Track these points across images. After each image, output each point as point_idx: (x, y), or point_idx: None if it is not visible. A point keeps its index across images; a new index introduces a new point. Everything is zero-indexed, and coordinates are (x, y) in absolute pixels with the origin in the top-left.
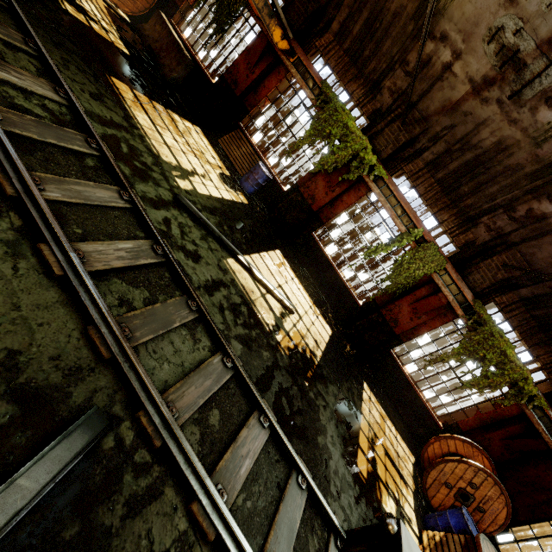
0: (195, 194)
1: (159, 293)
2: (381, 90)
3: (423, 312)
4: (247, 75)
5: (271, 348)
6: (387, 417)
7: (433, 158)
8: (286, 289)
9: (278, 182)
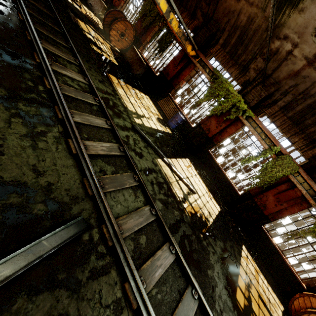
0: (143, 126)
1: (119, 170)
2: (249, 69)
3: (283, 201)
4: (174, 70)
5: (179, 210)
6: (260, 273)
7: (284, 104)
8: (191, 180)
9: (188, 122)
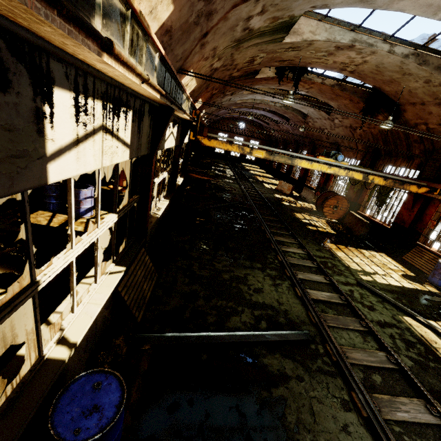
0: (374, 282)
1: (342, 314)
2: None
3: None
4: (409, 214)
5: None
6: None
7: None
8: None
9: None
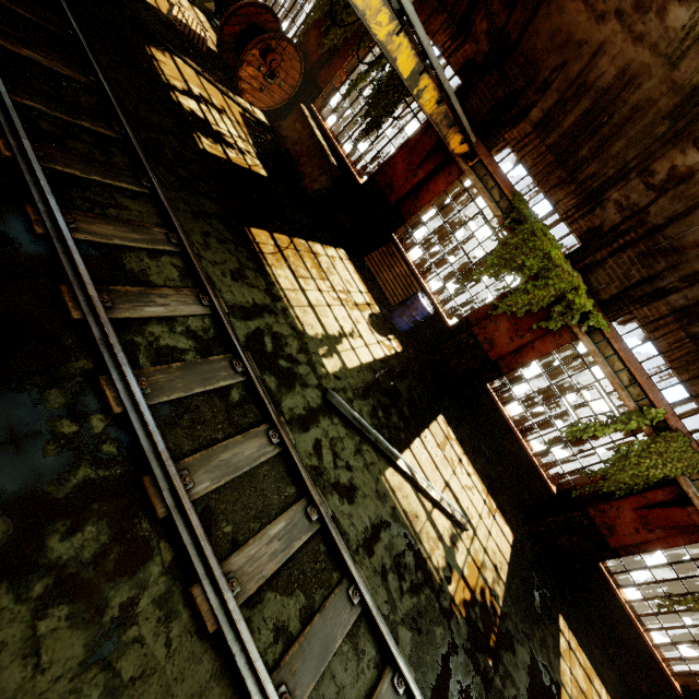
0: (344, 374)
1: (315, 589)
2: (603, 202)
3: (657, 525)
4: (407, 178)
5: (444, 614)
6: (594, 673)
7: (686, 304)
8: (454, 485)
9: (441, 314)
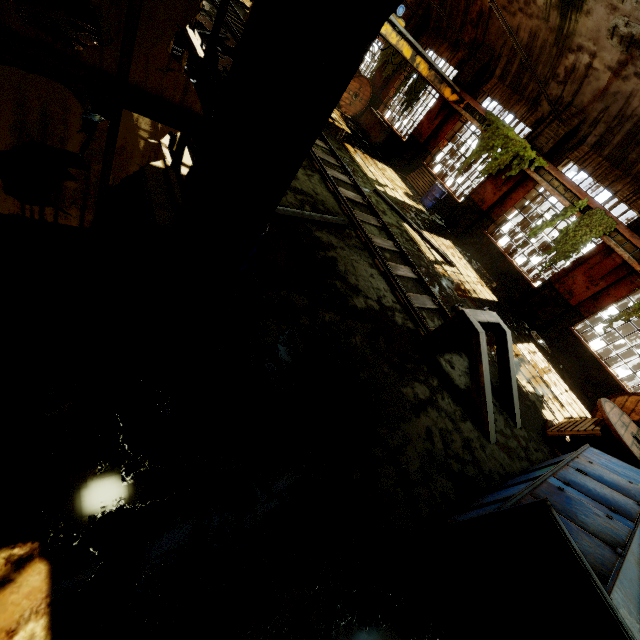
0: (386, 194)
1: (365, 213)
2: (540, 103)
3: (598, 278)
4: (429, 127)
5: (428, 264)
6: (559, 377)
7: (596, 140)
8: (451, 258)
9: (453, 197)
